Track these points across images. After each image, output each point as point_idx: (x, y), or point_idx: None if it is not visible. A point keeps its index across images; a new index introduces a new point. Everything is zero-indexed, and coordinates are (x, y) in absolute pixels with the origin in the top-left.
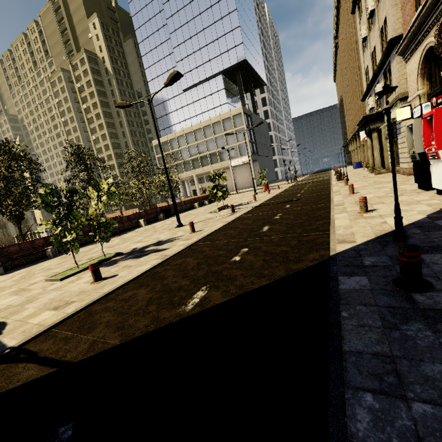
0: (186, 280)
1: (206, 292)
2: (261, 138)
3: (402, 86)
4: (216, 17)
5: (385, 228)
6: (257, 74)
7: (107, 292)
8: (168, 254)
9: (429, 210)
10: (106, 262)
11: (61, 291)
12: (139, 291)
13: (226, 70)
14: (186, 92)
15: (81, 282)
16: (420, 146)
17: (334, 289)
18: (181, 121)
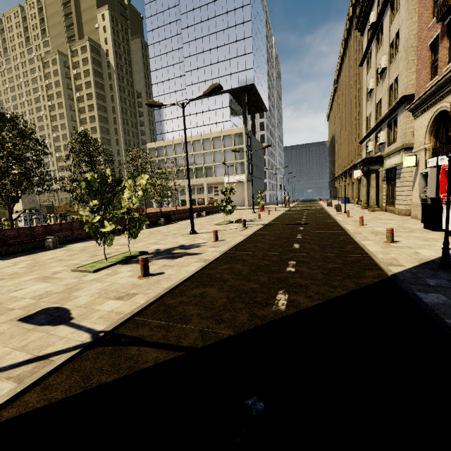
0: (252, 283)
1: (288, 296)
2: (257, 160)
3: (407, 138)
4: (231, 39)
5: (422, 257)
6: (262, 100)
7: (170, 287)
8: (207, 258)
9: (450, 247)
10: (133, 259)
11: (105, 282)
12: (206, 289)
13: (233, 90)
14: (191, 102)
15: (124, 276)
16: (432, 191)
17: (421, 302)
18: (181, 129)
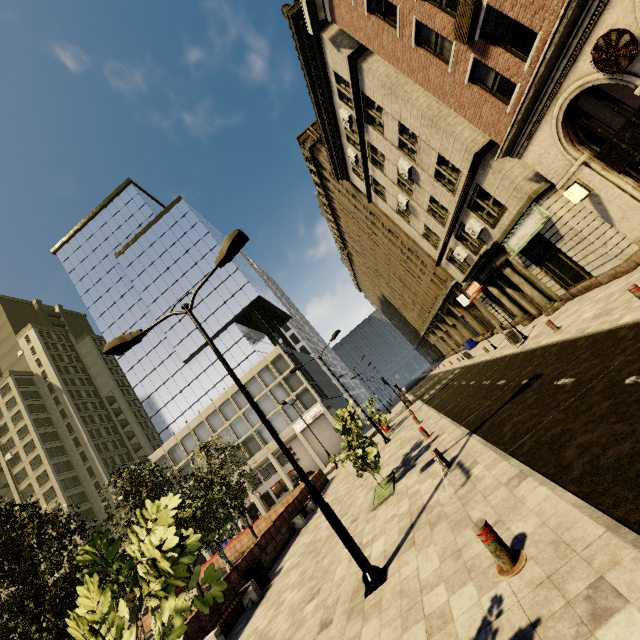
0: None
1: None
2: (318, 376)
3: (525, 188)
4: (206, 271)
5: None
6: (278, 309)
7: None
8: None
9: None
10: None
11: None
12: None
13: (238, 316)
14: (190, 362)
15: None
16: None
17: None
18: (193, 403)
